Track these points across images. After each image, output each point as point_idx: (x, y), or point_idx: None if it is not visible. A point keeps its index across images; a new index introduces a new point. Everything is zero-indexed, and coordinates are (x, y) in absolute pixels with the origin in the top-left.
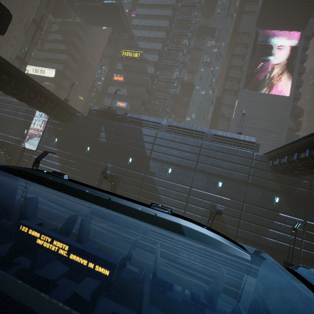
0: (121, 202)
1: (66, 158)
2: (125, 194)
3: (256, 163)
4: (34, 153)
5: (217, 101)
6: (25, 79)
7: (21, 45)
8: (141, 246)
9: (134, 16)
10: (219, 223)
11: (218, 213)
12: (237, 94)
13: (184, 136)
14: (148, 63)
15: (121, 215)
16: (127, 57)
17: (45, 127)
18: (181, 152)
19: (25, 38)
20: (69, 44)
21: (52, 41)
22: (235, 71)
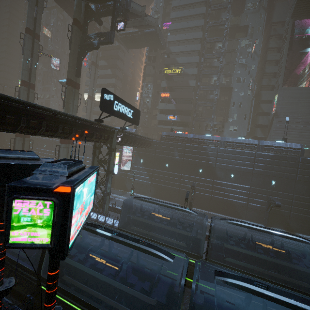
0: (274, 232)
1: (152, 173)
2: (201, 194)
3: (302, 165)
4: (128, 172)
5: (256, 98)
6: (136, 136)
7: (89, 86)
8: (230, 229)
9: (165, 28)
10: (275, 209)
11: (277, 206)
12: (276, 90)
13: (240, 149)
14: (189, 76)
15: (201, 208)
16: (169, 74)
17: (133, 153)
18: (240, 162)
19: (90, 79)
20: (113, 67)
21: (98, 68)
22: (271, 66)
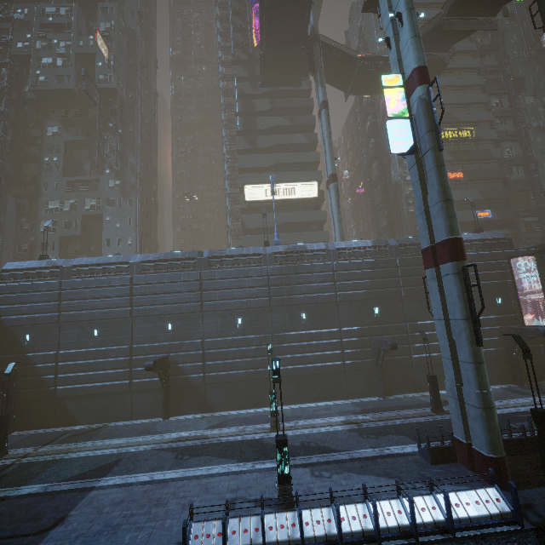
0: None
1: None
2: None
3: None
4: None
5: None
6: None
7: (330, 154)
8: None
9: None
10: None
11: None
12: None
13: None
14: (484, 142)
15: None
16: (453, 139)
17: (541, 282)
18: None
19: (329, 139)
20: (299, 131)
21: (264, 131)
22: None
